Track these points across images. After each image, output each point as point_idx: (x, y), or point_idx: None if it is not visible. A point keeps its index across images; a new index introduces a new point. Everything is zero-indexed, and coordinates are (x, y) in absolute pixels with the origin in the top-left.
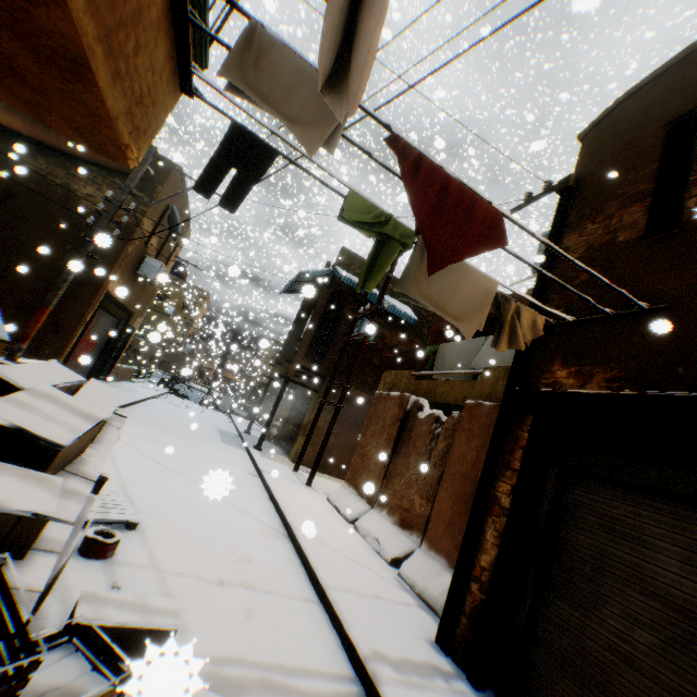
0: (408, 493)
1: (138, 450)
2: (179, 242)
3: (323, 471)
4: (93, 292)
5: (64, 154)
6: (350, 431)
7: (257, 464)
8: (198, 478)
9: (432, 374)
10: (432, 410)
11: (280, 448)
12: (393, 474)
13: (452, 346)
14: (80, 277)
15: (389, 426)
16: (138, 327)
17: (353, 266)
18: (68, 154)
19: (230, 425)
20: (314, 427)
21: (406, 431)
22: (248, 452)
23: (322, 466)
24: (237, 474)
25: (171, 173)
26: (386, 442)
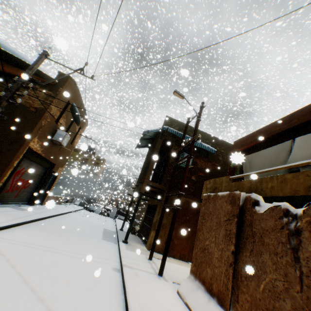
0: (279, 307)
1: (10, 260)
2: (81, 126)
3: (169, 254)
4: (17, 147)
5: (8, 75)
6: (183, 225)
7: (121, 257)
8: (53, 290)
9: (251, 174)
10: (273, 203)
11: (141, 238)
12: (244, 273)
13: (256, 155)
14: (10, 139)
15: (225, 222)
16: (61, 173)
17: (173, 125)
18: (9, 74)
19: (113, 225)
20: (160, 225)
21: (245, 226)
22: (118, 245)
23: (168, 251)
24: (101, 272)
25: (67, 81)
26: (225, 238)
